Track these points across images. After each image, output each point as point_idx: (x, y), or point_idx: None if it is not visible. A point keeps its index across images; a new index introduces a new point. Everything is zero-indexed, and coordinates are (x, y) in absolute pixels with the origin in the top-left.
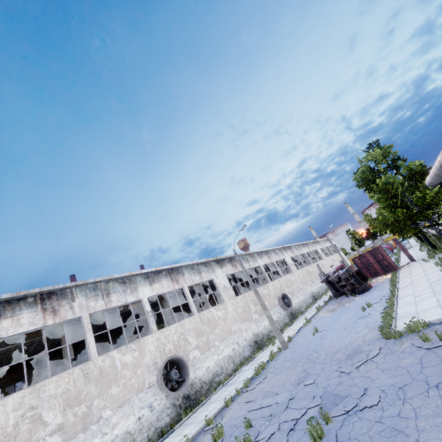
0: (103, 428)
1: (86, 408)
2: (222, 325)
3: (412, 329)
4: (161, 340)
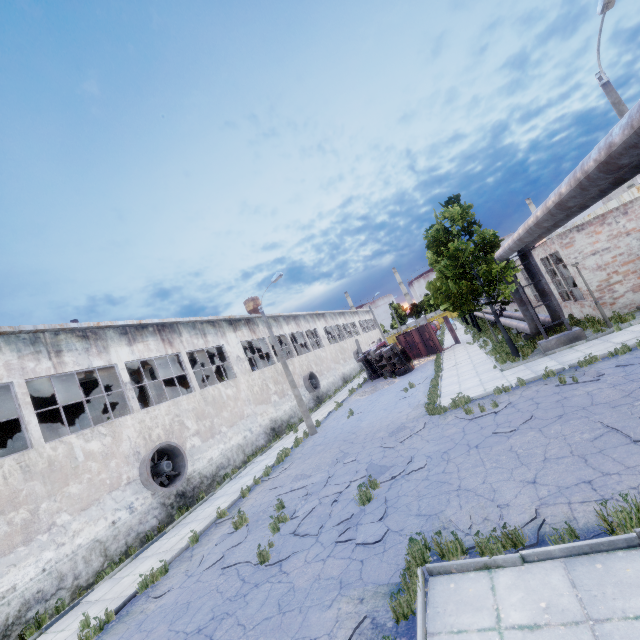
0: (59, 538)
1: (29, 513)
2: (231, 407)
3: (457, 404)
4: (147, 422)
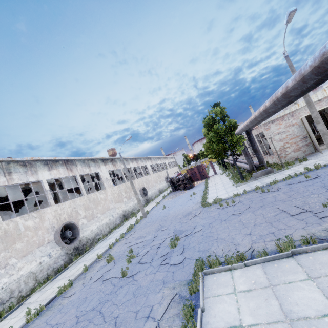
0: (10, 271)
1: None
2: (103, 204)
3: (216, 202)
4: (58, 211)
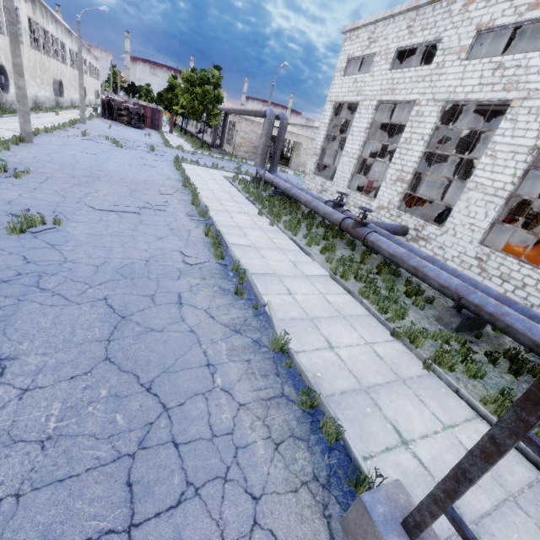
0: None
1: None
2: None
3: (179, 148)
4: None
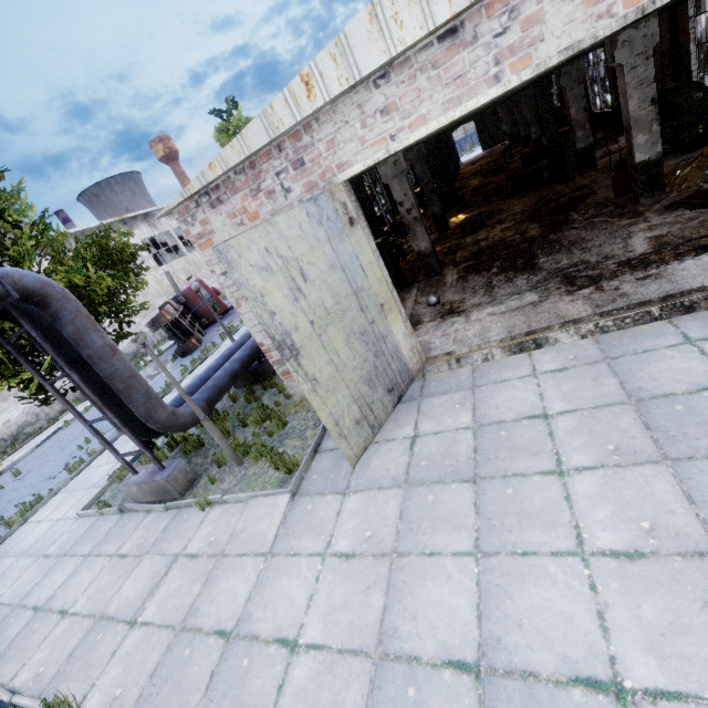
0: None
1: None
2: None
3: None
4: None
